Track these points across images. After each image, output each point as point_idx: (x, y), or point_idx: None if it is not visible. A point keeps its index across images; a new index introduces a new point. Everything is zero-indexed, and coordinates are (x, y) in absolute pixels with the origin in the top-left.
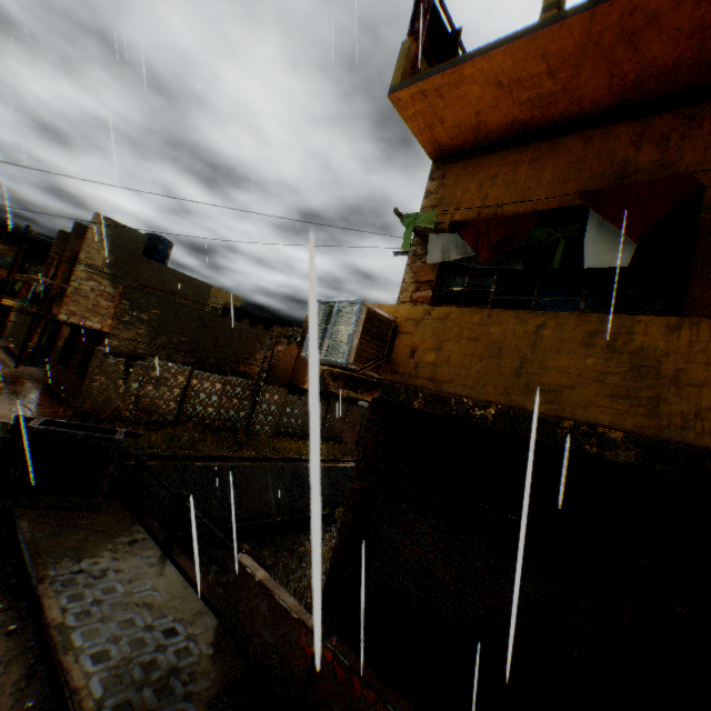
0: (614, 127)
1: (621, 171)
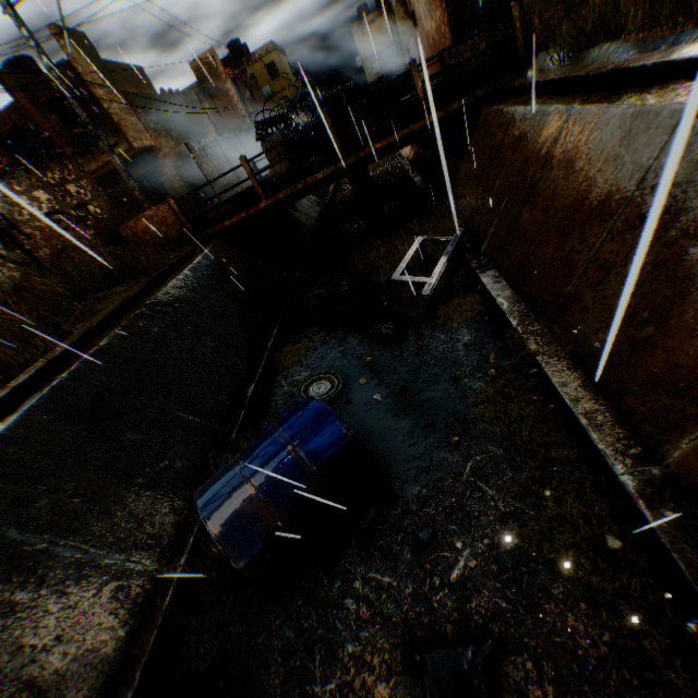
0: None
1: None
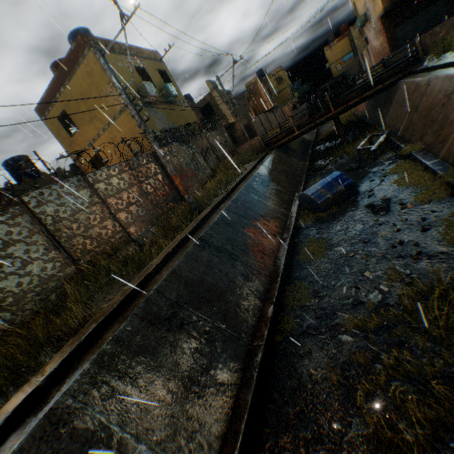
0: None
1: None
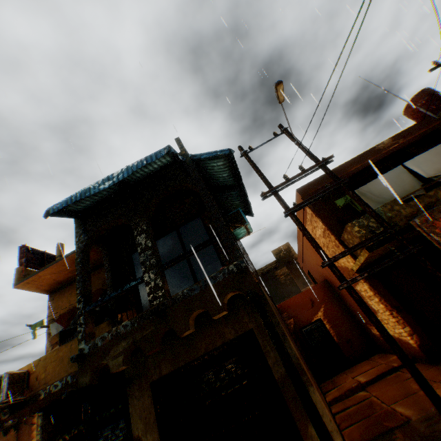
0: (99, 269)
1: (104, 281)
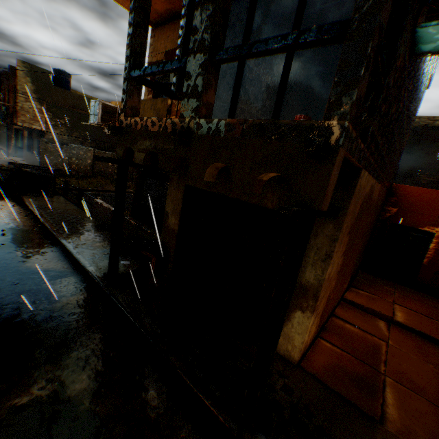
0: None
1: None
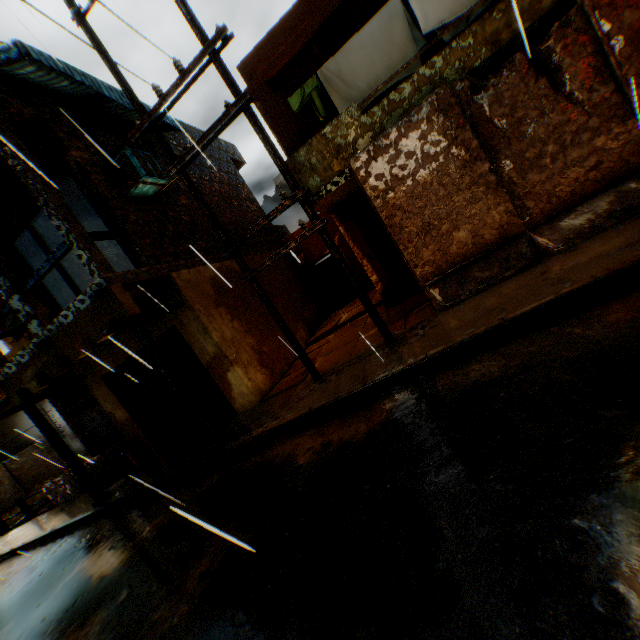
0: None
1: None
